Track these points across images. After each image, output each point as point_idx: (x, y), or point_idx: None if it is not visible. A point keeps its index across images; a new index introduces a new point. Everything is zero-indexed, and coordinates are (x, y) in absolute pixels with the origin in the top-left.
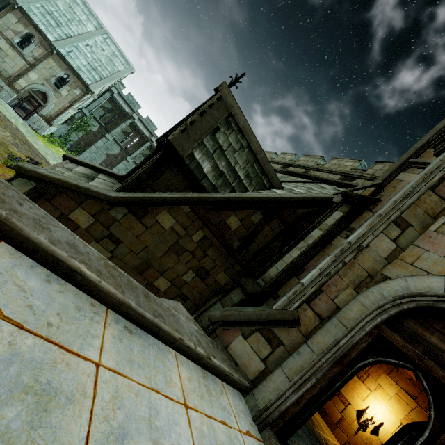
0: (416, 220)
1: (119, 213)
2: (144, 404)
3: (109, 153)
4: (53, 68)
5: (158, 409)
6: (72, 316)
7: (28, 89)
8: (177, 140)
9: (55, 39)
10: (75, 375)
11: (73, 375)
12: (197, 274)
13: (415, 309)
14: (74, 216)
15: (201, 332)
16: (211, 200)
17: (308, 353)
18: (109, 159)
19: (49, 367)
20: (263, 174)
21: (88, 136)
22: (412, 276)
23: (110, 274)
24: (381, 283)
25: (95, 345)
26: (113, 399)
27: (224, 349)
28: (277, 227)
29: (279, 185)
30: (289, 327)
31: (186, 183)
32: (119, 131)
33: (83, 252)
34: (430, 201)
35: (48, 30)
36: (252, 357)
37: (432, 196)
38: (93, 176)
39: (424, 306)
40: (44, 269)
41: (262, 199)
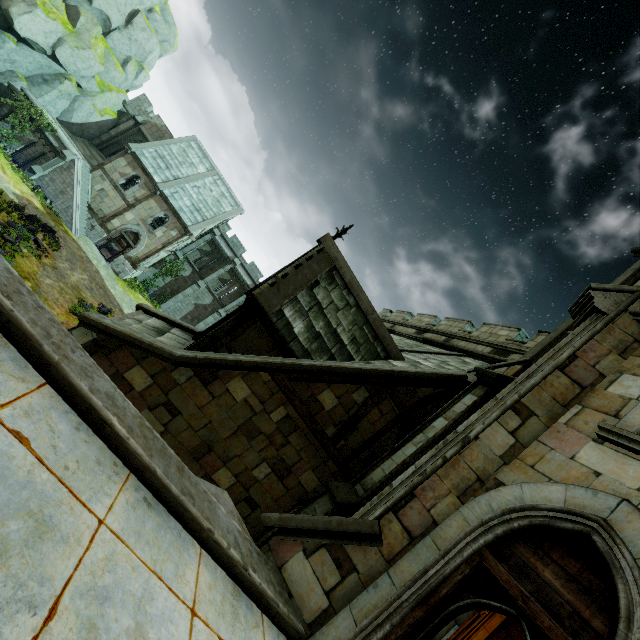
0: (541, 408)
1: (182, 376)
2: (139, 582)
3: (198, 303)
4: (153, 209)
5: (154, 595)
6: (91, 467)
7: (121, 229)
8: (264, 294)
9: (162, 181)
10: (76, 521)
11: (74, 520)
12: (273, 470)
13: (529, 529)
14: (130, 375)
15: (247, 535)
16: (298, 368)
17: (387, 586)
18: (197, 310)
19: (54, 504)
20: (377, 339)
21: (177, 282)
22: (530, 482)
23: (142, 435)
24: (492, 490)
25: (105, 502)
26: (106, 560)
27: (278, 570)
28: (390, 412)
29: (398, 355)
30: (367, 544)
31: (272, 344)
32: (215, 278)
33: (120, 406)
34: (559, 384)
35: (156, 173)
36: (313, 586)
37: (562, 378)
38: (165, 330)
39: (538, 524)
40: (77, 417)
41: (366, 370)
